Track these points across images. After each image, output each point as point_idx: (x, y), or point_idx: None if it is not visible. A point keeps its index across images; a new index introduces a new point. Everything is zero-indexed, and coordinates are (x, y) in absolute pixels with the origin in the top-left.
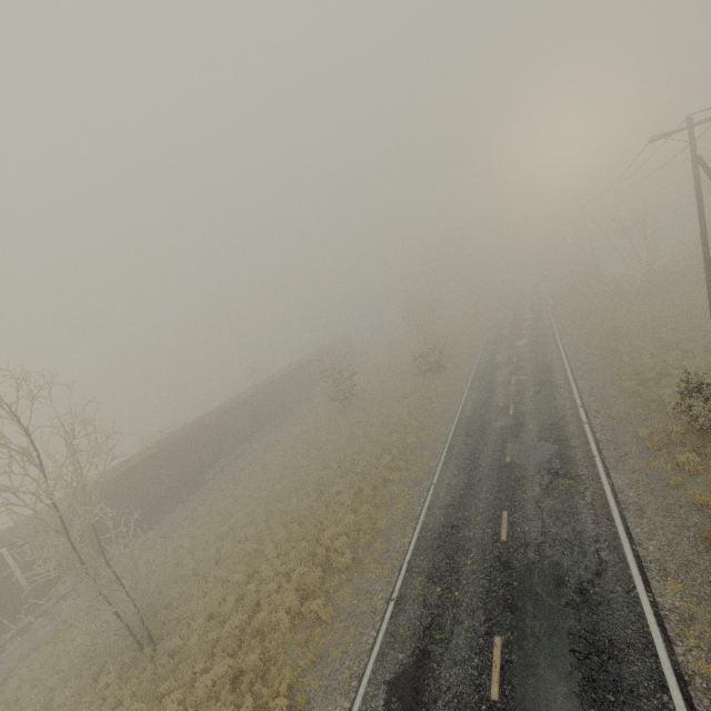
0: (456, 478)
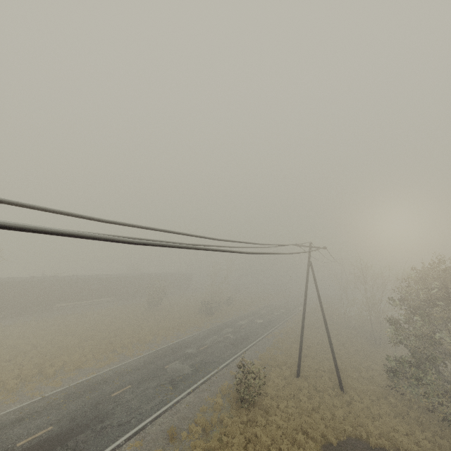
0: (138, 363)
